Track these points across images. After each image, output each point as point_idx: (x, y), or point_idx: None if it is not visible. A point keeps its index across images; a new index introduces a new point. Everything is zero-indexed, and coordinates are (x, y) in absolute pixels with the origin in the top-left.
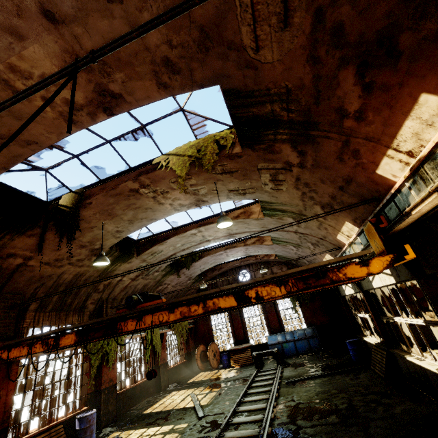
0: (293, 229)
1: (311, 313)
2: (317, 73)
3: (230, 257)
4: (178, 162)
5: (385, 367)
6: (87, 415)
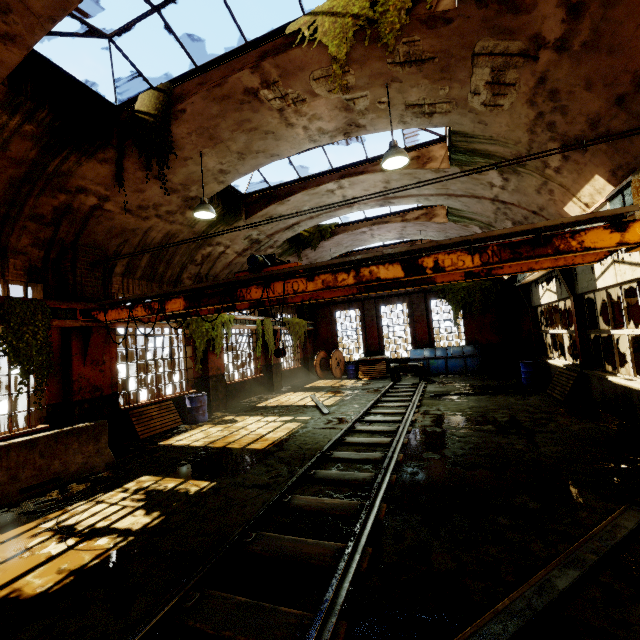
0: (491, 194)
1: (476, 329)
2: None
3: (376, 240)
4: (333, 29)
5: (569, 390)
6: (197, 396)
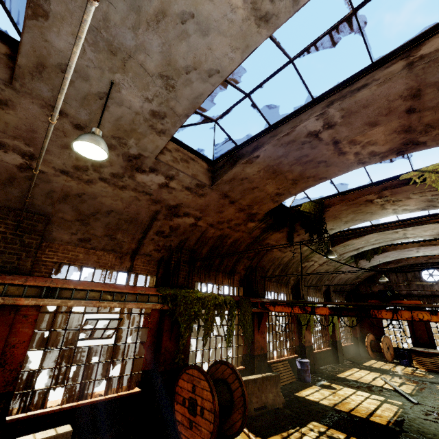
0: None
1: None
2: None
3: (419, 254)
4: None
5: None
6: (305, 361)
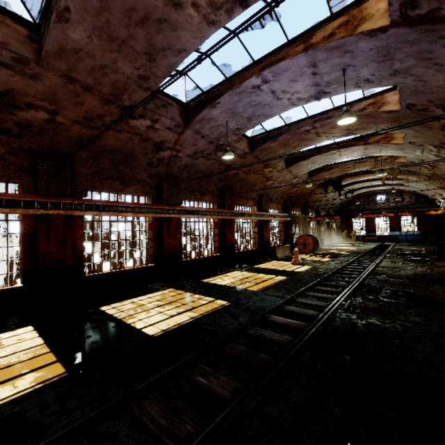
0: (423, 186)
1: (423, 224)
2: (433, 175)
3: (377, 189)
4: None
5: None
6: (322, 239)
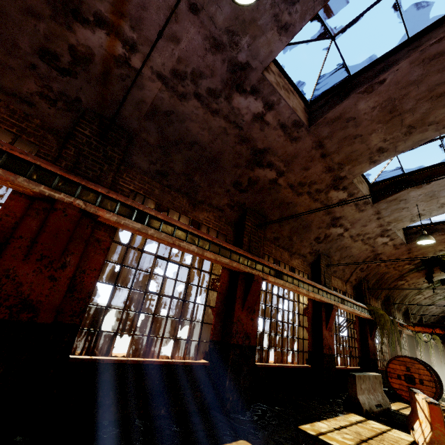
0: None
1: None
2: None
3: None
4: None
5: None
6: None
